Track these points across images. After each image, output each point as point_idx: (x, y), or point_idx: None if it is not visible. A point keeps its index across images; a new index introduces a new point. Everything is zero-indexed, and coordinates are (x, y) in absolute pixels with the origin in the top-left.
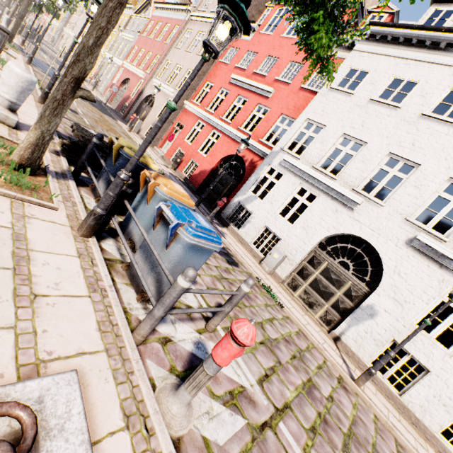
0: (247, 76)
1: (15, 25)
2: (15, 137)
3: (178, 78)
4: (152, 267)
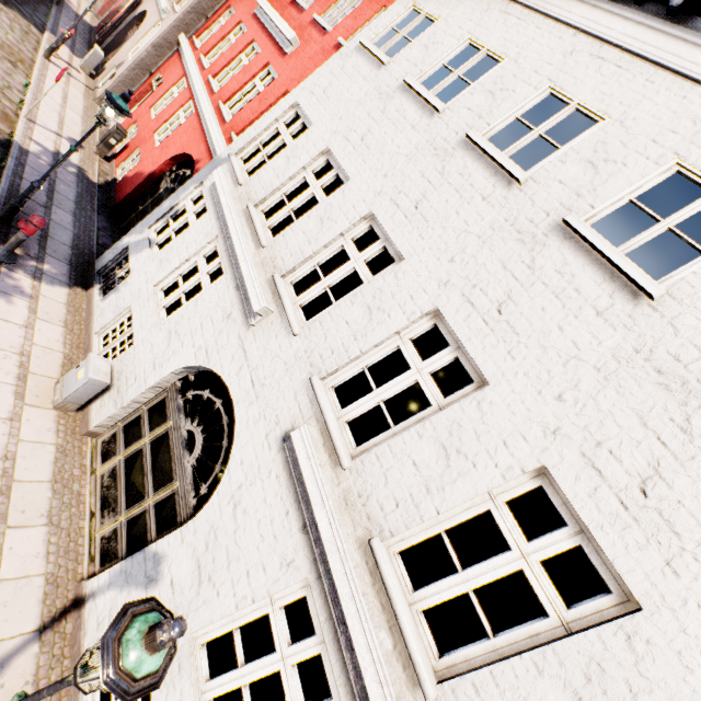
0: (281, 6)
1: None
2: None
3: None
4: None
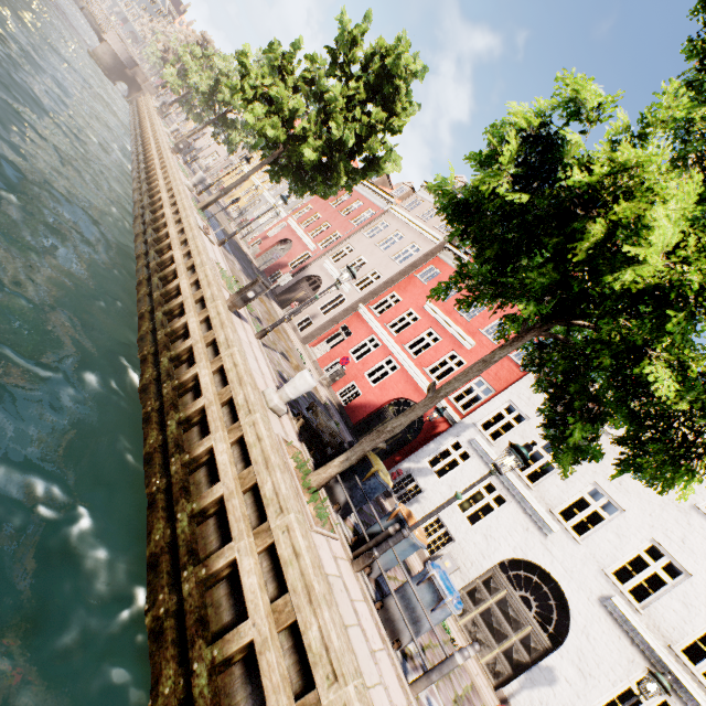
0: (445, 310)
1: (216, 197)
2: (285, 432)
3: (359, 274)
4: (413, 621)
